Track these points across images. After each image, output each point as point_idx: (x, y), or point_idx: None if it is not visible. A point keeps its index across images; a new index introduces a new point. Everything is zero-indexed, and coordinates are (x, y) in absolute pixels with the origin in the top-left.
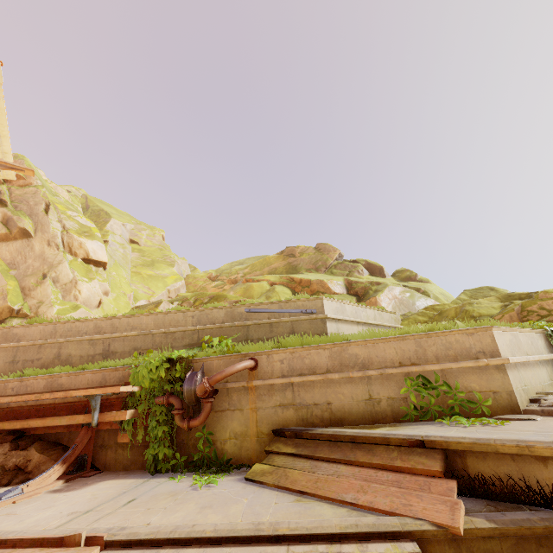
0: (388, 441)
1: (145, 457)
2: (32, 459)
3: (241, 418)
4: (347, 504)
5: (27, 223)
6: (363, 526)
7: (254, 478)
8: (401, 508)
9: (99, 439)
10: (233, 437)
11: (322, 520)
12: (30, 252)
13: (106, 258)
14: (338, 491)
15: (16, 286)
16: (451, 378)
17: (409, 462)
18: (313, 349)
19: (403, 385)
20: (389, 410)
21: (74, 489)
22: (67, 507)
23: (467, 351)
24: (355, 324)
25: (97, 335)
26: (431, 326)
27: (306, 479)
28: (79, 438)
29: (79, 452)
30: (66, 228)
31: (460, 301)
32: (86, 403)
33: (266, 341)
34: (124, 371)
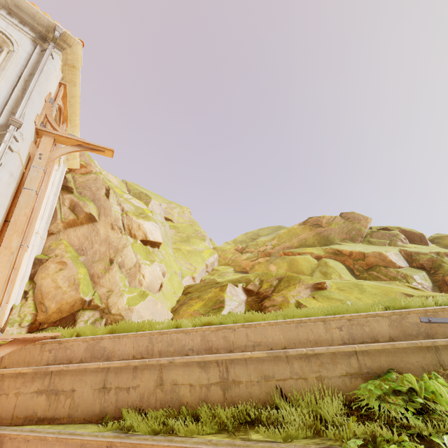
0: None
1: None
2: None
3: None
4: None
5: (92, 208)
6: None
7: None
8: None
9: None
10: None
11: None
12: (96, 237)
13: (161, 238)
14: None
15: (86, 273)
16: None
17: None
18: None
19: None
20: None
21: None
22: None
23: None
24: None
25: (209, 355)
26: None
27: None
28: None
29: None
30: (124, 211)
31: None
32: None
33: None
34: None
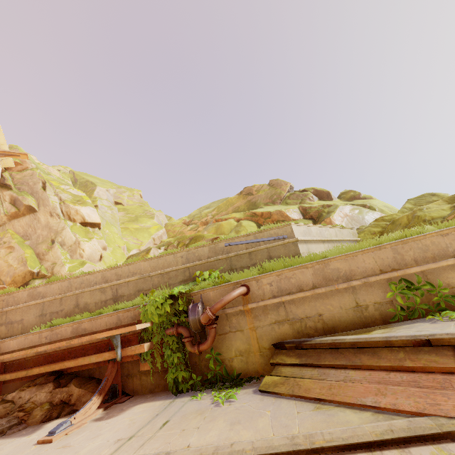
0: (390, 344)
1: (167, 381)
2: (73, 393)
3: (243, 338)
4: (369, 407)
5: (30, 200)
6: (398, 431)
7: (268, 389)
8: (429, 408)
9: (125, 370)
10: (239, 355)
11: (354, 428)
12: (38, 224)
13: (99, 220)
14: (355, 395)
15: (32, 253)
16: (432, 277)
17: (420, 361)
18: (297, 269)
19: (387, 290)
20: (377, 314)
21: (113, 416)
22: (112, 435)
23: (443, 250)
24: (321, 242)
25: (105, 284)
26: (402, 233)
27: (319, 387)
28: (108, 372)
29: (111, 383)
30: (62, 200)
31: (406, 209)
32: (108, 342)
33: (251, 268)
34: (135, 310)
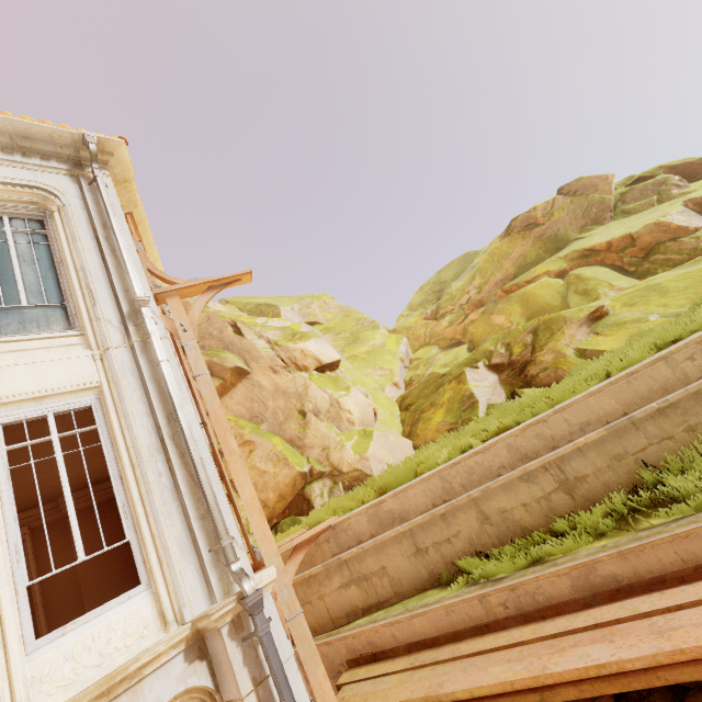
0: None
1: None
2: None
3: None
4: None
5: (233, 359)
6: None
7: None
8: None
9: None
10: None
11: None
12: (262, 393)
13: (337, 354)
14: None
15: (282, 442)
16: None
17: None
18: None
19: None
20: None
21: None
22: None
23: None
24: None
25: (530, 463)
26: None
27: None
28: None
29: None
30: (271, 342)
31: None
32: None
33: None
34: None
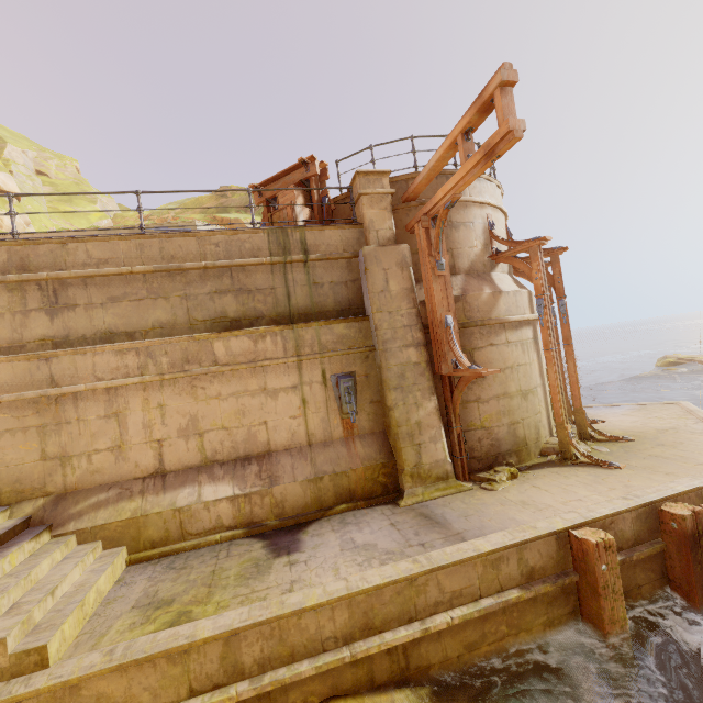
0: None
1: None
2: None
3: None
4: None
5: None
6: None
7: None
8: None
9: None
10: None
11: None
12: None
13: (19, 190)
14: None
15: None
16: None
17: None
18: None
19: None
20: None
21: None
22: None
23: None
24: None
25: None
26: None
27: None
28: None
29: None
30: None
31: None
32: None
33: None
34: None
